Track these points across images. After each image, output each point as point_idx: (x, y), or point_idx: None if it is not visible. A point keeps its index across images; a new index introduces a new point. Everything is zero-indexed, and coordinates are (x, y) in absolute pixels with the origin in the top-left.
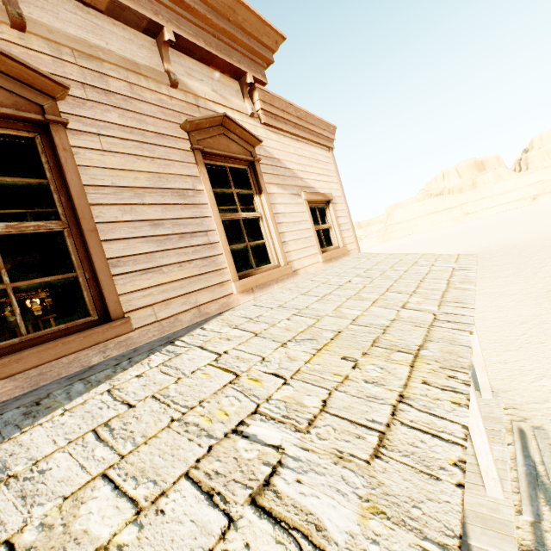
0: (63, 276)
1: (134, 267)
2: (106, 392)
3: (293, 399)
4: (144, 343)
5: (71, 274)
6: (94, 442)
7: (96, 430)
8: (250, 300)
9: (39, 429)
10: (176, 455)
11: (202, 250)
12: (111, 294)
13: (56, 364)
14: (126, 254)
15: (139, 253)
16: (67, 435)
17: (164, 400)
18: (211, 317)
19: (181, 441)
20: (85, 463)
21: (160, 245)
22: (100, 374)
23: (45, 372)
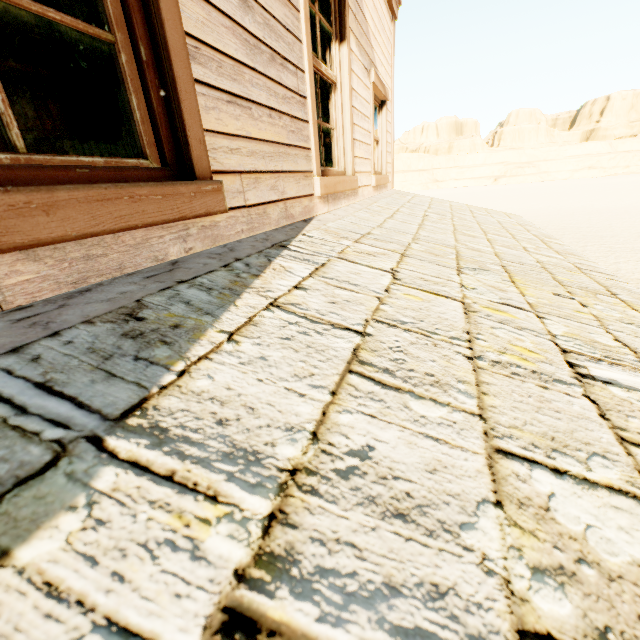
0: (86, 28)
1: (218, 79)
2: (272, 307)
3: (580, 336)
4: (231, 240)
5: (103, 32)
6: (384, 392)
7: (358, 372)
8: (327, 213)
9: (215, 367)
10: (563, 411)
11: (291, 102)
12: (192, 121)
13: (113, 243)
14: (206, 39)
15: (224, 52)
16: (305, 379)
17: (405, 328)
18: (297, 223)
19: (532, 389)
20: (429, 432)
21: (249, 55)
22: (211, 277)
23: (94, 255)
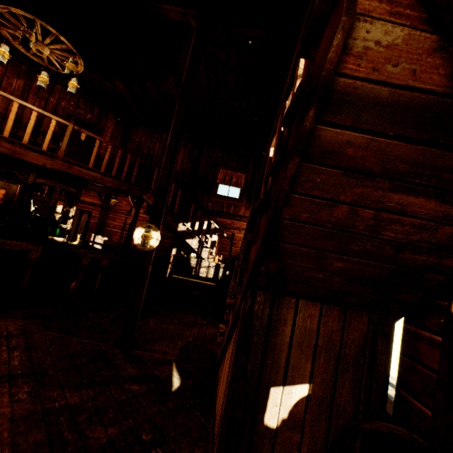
0: None
1: None
2: None
3: None
4: None
5: None
6: None
7: None
8: None
9: None
10: None
11: None
12: None
13: None
14: None
15: None
16: None
17: None
18: None
19: None
20: None
21: None
22: None
23: None
